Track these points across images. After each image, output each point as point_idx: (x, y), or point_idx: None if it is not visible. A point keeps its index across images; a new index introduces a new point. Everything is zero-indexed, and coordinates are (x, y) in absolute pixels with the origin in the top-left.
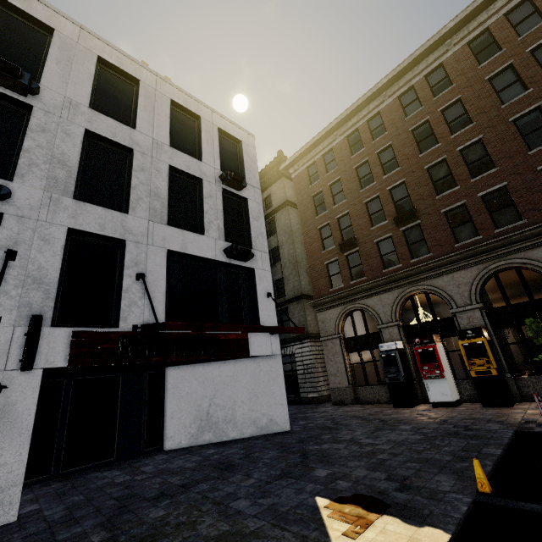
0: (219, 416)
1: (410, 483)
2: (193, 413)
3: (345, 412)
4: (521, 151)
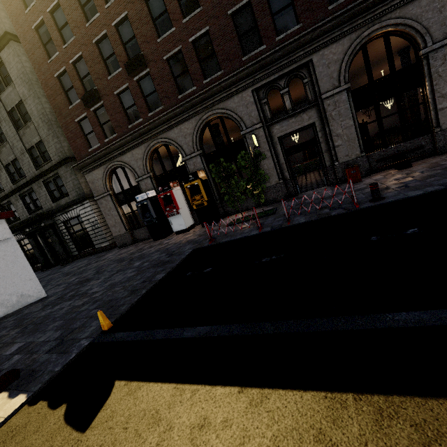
0: None
1: (67, 338)
2: None
3: (117, 256)
4: None
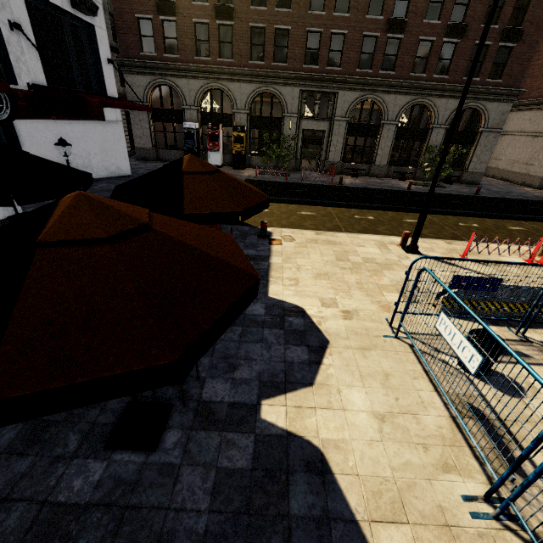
0: (79, 163)
1: None
2: (55, 159)
3: (155, 166)
4: (306, 6)
